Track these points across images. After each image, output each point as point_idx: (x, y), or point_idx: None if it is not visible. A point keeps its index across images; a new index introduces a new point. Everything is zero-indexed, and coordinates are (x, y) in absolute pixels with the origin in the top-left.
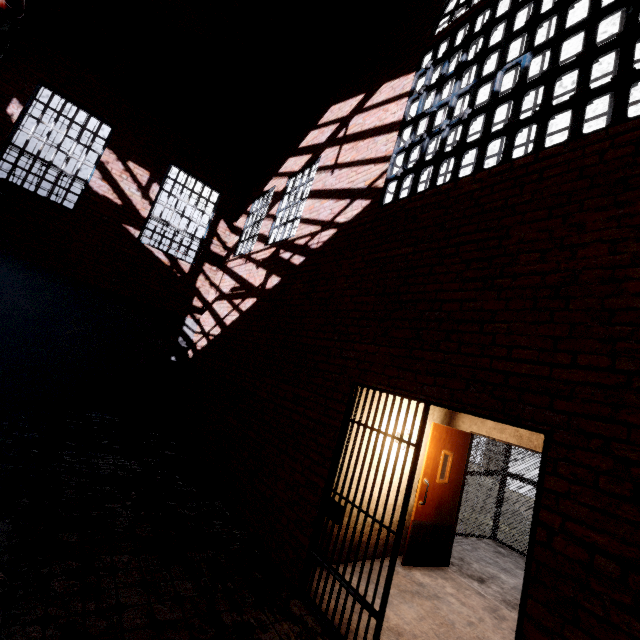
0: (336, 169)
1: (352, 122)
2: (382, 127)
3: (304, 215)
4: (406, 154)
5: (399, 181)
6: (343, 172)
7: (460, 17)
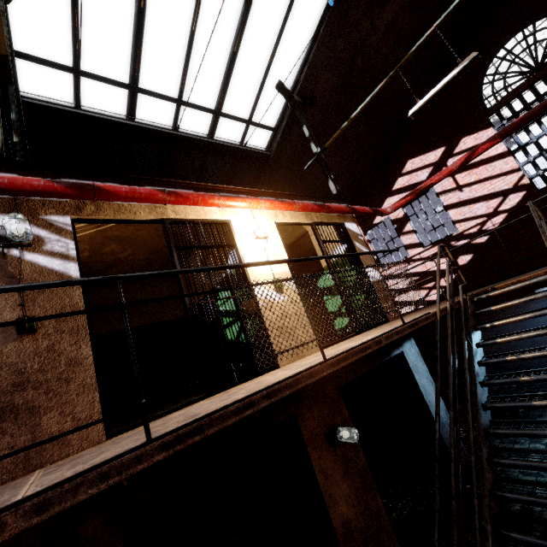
0: (463, 188)
1: (449, 163)
2: (490, 158)
3: (456, 219)
4: (534, 164)
5: (543, 176)
6: (475, 187)
7: (506, 97)
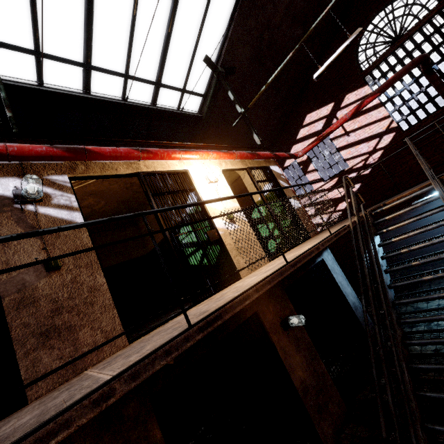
0: (350, 133)
1: (338, 115)
2: (368, 109)
3: (346, 157)
4: (399, 111)
5: (406, 120)
6: (358, 132)
7: (376, 61)
